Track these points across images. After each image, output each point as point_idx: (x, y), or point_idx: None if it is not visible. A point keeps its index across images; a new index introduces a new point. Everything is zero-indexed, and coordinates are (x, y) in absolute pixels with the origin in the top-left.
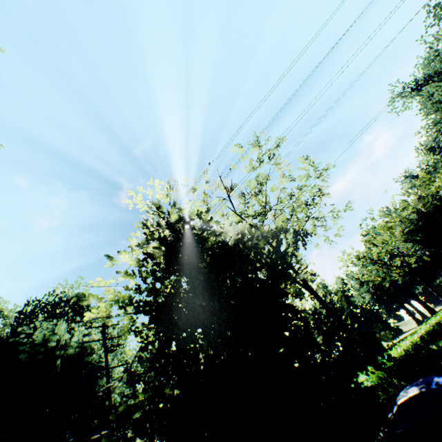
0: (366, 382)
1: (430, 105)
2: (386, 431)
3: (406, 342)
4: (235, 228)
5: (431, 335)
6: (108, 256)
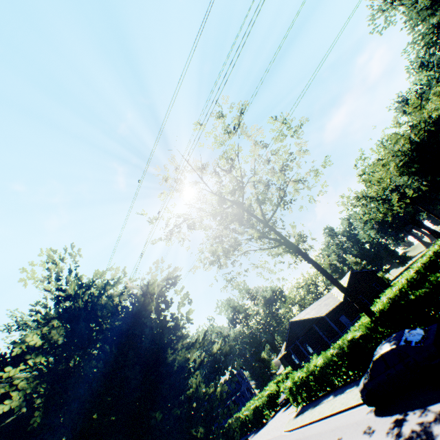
0: (356, 332)
1: (416, 14)
2: (365, 384)
3: (401, 280)
4: (135, 285)
5: (428, 267)
6: (14, 341)
